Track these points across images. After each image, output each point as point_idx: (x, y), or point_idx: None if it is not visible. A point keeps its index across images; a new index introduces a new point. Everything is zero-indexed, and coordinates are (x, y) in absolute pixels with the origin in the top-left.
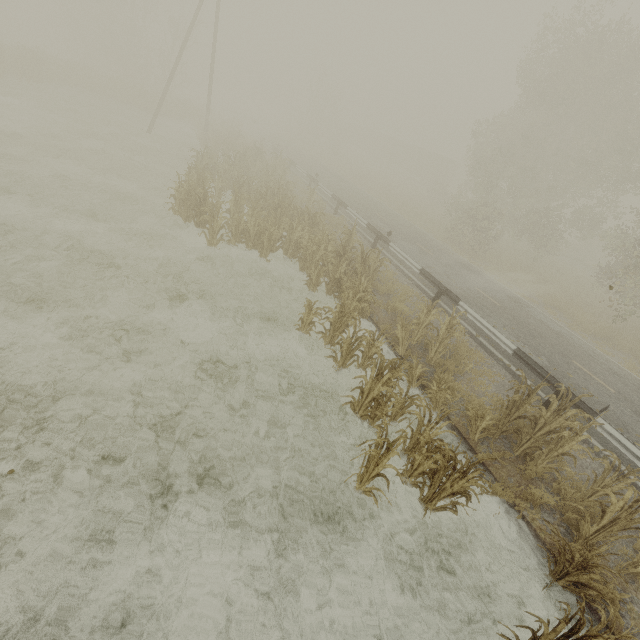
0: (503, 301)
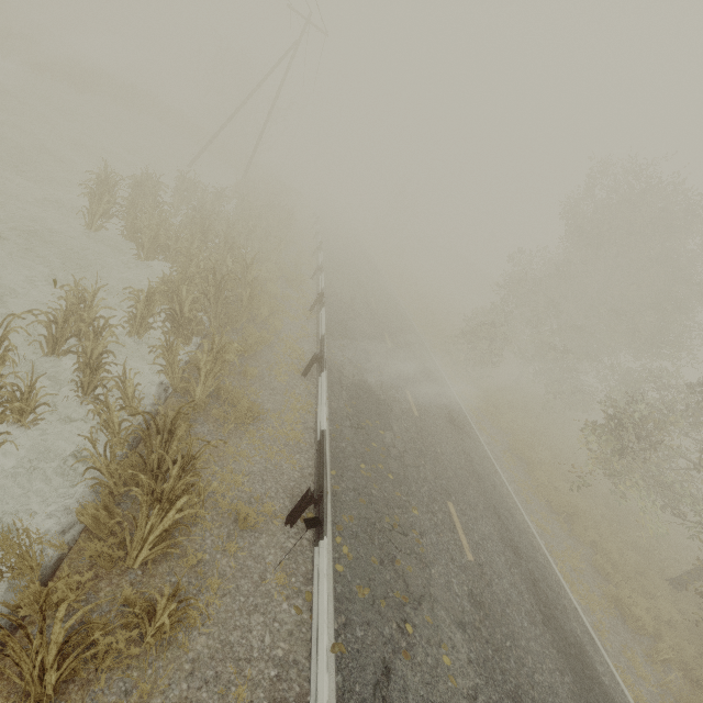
0: (431, 415)
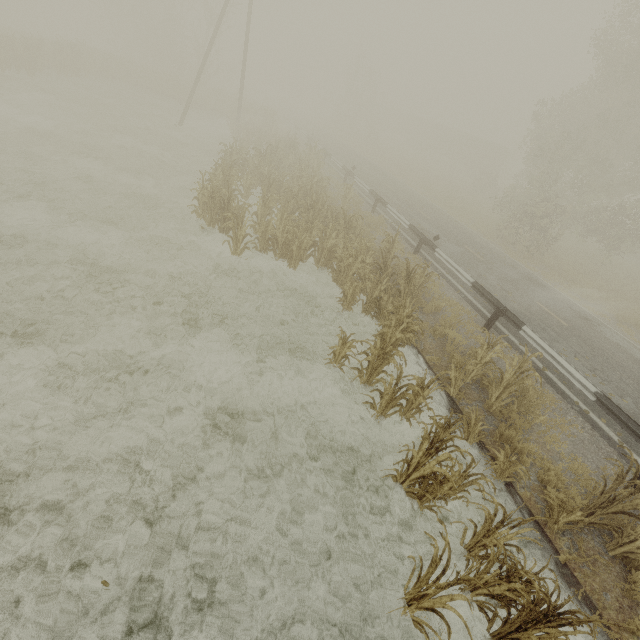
0: (570, 319)
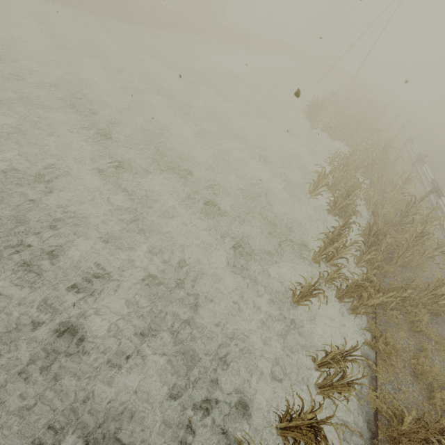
0: None
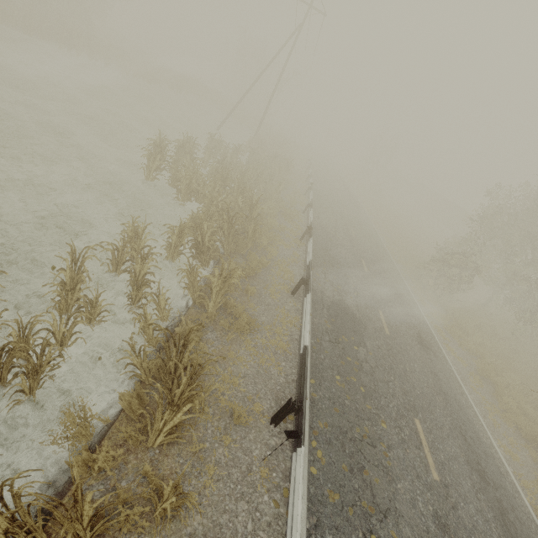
0: (401, 334)
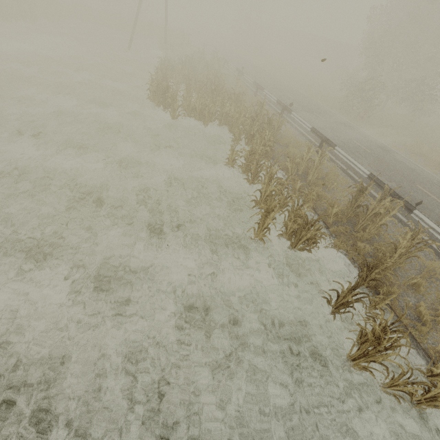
0: (373, 149)
